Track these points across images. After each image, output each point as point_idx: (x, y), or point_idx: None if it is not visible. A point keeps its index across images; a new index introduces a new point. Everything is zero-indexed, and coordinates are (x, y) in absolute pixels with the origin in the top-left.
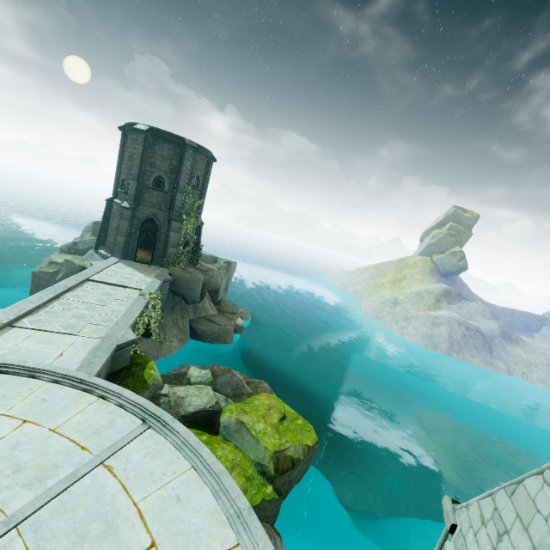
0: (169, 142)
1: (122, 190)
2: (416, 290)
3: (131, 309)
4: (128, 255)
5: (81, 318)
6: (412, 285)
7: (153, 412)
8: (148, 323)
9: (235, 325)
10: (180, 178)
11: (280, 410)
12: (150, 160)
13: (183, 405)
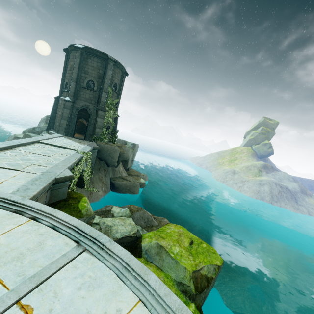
0: (97, 57)
1: (65, 90)
2: (246, 165)
3: (69, 158)
4: (69, 133)
5: (27, 161)
6: (242, 163)
7: (88, 234)
8: (82, 176)
9: (140, 182)
10: (104, 82)
11: (188, 236)
12: (85, 69)
13: (111, 232)
